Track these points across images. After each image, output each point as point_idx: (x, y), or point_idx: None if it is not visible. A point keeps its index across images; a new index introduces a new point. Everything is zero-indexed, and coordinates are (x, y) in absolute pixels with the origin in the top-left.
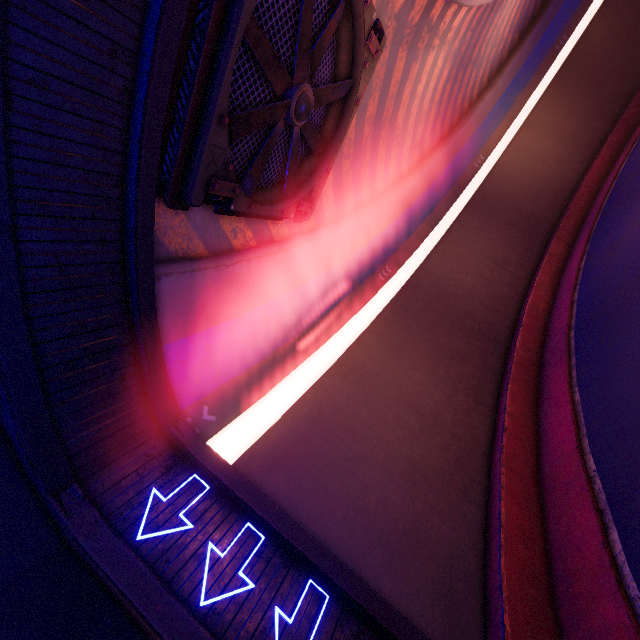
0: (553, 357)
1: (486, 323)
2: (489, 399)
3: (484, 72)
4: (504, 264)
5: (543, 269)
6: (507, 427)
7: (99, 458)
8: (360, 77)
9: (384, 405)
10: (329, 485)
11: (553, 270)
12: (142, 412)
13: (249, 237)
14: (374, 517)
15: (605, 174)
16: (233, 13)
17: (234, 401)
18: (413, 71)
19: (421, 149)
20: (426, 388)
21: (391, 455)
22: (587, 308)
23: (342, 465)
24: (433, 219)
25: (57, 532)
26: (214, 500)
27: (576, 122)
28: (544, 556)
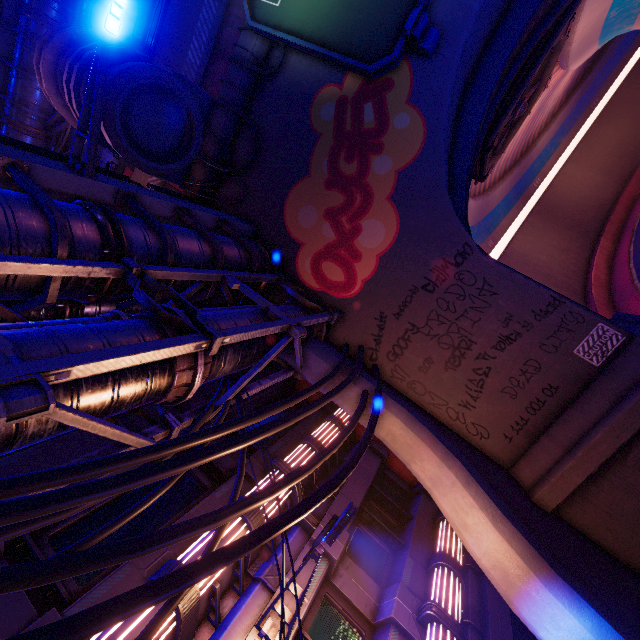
0: (624, 296)
1: (565, 283)
2: None
3: (544, 118)
4: (567, 252)
5: (598, 256)
6: None
7: None
8: (536, 99)
9: None
10: None
11: (605, 257)
12: None
13: None
14: None
15: (635, 197)
16: (539, 61)
17: None
18: None
19: (506, 165)
20: None
21: None
22: None
23: None
24: (510, 217)
25: None
26: None
27: (609, 160)
28: None
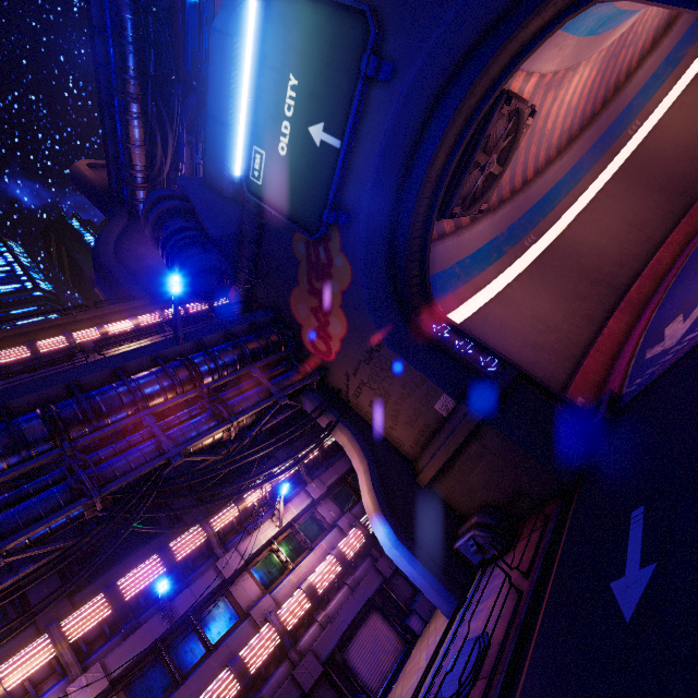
0: (656, 296)
1: (611, 275)
2: (598, 322)
3: (645, 41)
4: (641, 227)
5: (678, 229)
6: (604, 334)
7: (416, 313)
8: (520, 137)
9: (523, 318)
10: (494, 342)
11: (689, 230)
12: (423, 301)
13: (452, 226)
14: (515, 355)
15: None
16: (474, 152)
17: (449, 306)
18: (560, 94)
19: (570, 133)
20: (552, 313)
21: (525, 338)
22: (691, 260)
23: (499, 337)
24: (578, 191)
25: (415, 328)
26: (453, 332)
27: None
28: (603, 379)
